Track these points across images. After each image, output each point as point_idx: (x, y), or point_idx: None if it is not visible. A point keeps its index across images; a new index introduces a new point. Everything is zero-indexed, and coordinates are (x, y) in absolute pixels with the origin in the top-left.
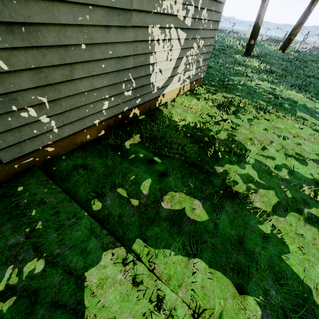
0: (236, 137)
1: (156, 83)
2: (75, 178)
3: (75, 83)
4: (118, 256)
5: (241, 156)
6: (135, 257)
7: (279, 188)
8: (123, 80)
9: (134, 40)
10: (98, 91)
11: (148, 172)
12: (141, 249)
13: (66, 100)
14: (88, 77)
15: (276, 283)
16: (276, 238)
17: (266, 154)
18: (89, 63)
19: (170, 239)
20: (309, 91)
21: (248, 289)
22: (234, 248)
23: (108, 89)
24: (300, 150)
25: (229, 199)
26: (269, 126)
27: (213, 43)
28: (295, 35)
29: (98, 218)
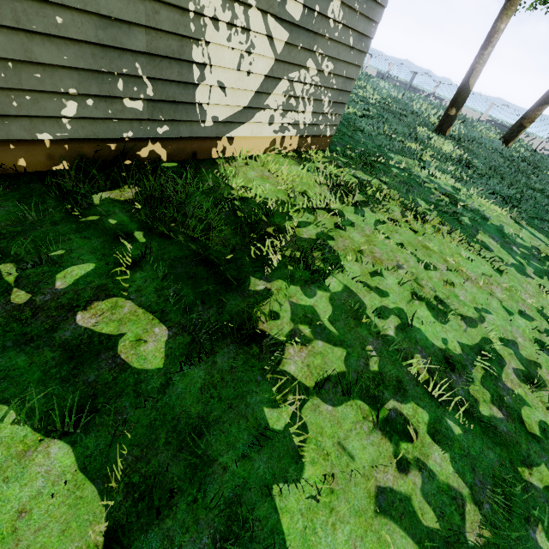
0: (332, 241)
1: (210, 108)
2: None
3: None
4: None
5: (321, 275)
6: None
7: (361, 349)
8: (120, 72)
9: None
10: (48, 73)
11: (100, 251)
12: None
13: None
14: (17, 30)
15: (216, 546)
16: (287, 444)
17: (374, 283)
18: None
19: (36, 386)
20: (520, 209)
21: (135, 545)
22: (171, 443)
23: (76, 78)
24: (448, 295)
25: (236, 342)
26: (412, 242)
27: (355, 77)
28: (531, 120)
29: None
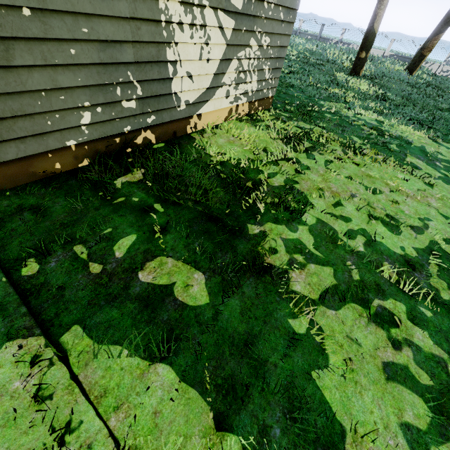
0: (297, 184)
1: (183, 95)
2: (12, 224)
3: (17, 74)
4: (29, 351)
5: (297, 213)
6: (59, 354)
7: (343, 265)
8: (117, 81)
9: (131, 16)
10: (69, 94)
11: (136, 224)
12: (76, 342)
13: (3, 100)
14: (45, 66)
15: (287, 417)
16: (312, 342)
17: (338, 212)
18: (43, 43)
19: (132, 329)
20: (435, 129)
21: (234, 423)
22: (233, 353)
23: (88, 93)
24: (396, 211)
25: (253, 275)
26: (357, 174)
27: (287, 44)
28: (430, 49)
29: (25, 287)
